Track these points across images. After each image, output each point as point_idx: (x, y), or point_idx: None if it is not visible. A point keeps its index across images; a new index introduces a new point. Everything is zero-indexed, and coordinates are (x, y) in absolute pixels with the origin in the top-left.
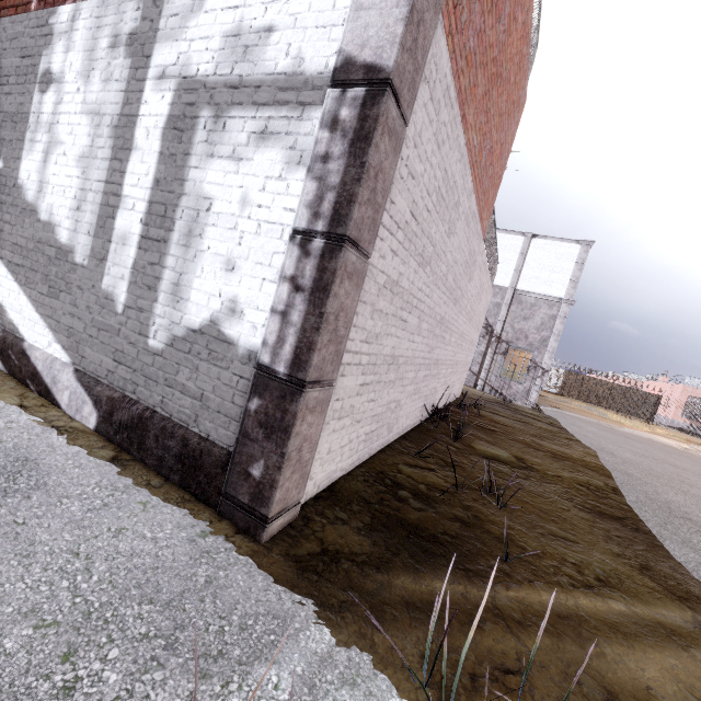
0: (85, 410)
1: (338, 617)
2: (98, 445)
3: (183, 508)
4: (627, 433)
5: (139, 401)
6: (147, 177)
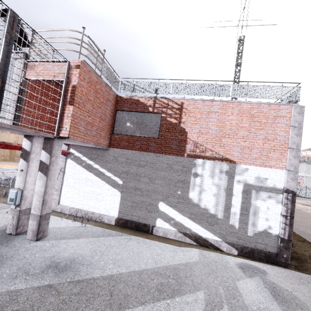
0: (233, 251)
1: None
2: (244, 258)
3: (273, 266)
4: None
5: (248, 246)
6: (239, 201)
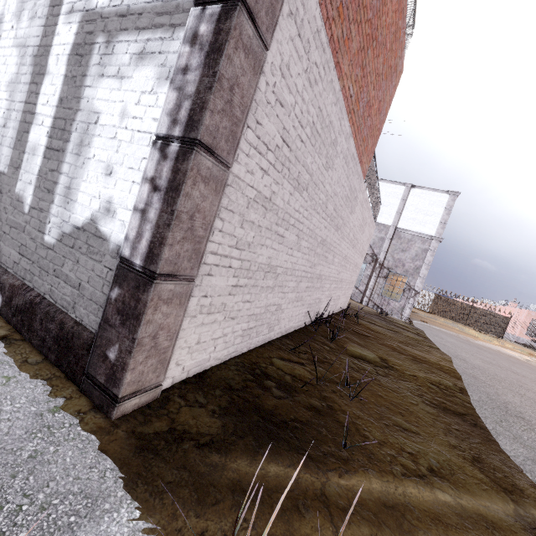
0: None
1: (158, 498)
2: None
3: (48, 384)
4: (480, 345)
5: (34, 289)
6: (54, 97)
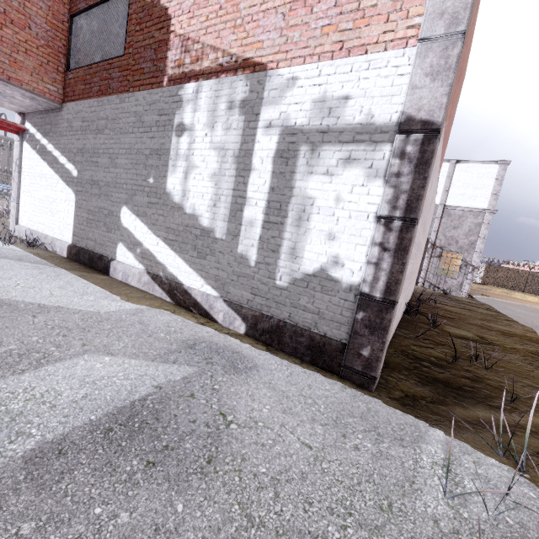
0: (236, 323)
1: (438, 426)
2: (253, 342)
3: (321, 375)
4: None
5: (273, 316)
6: (264, 186)
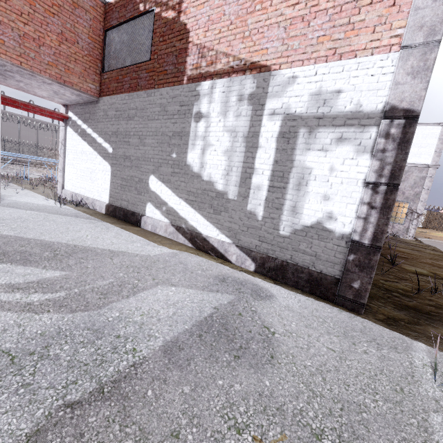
0: (247, 263)
1: (419, 340)
2: (263, 277)
3: (320, 301)
4: None
5: (277, 258)
6: (269, 160)
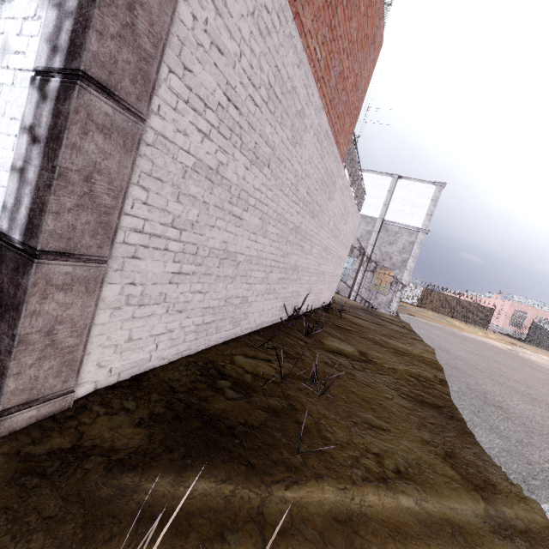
0: None
1: (23, 541)
2: None
3: None
4: (464, 336)
5: None
6: None
